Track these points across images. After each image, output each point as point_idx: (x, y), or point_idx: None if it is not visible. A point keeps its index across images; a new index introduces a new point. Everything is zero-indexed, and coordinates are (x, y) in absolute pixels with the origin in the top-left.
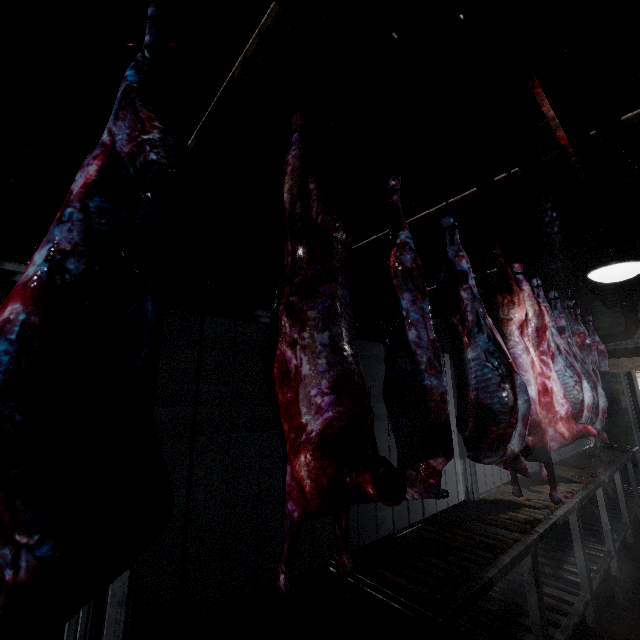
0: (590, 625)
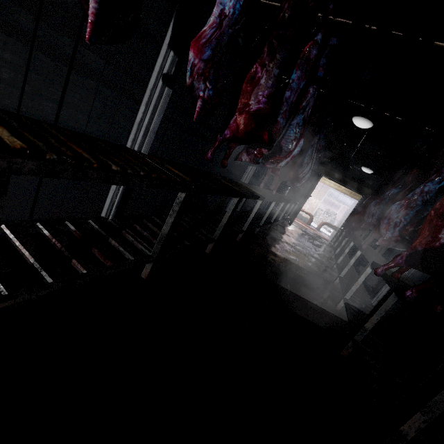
0: (255, 233)
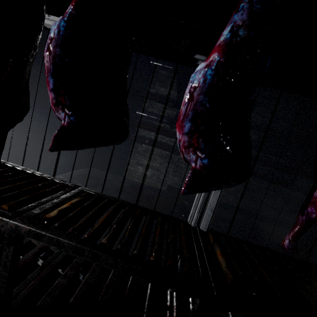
0: None
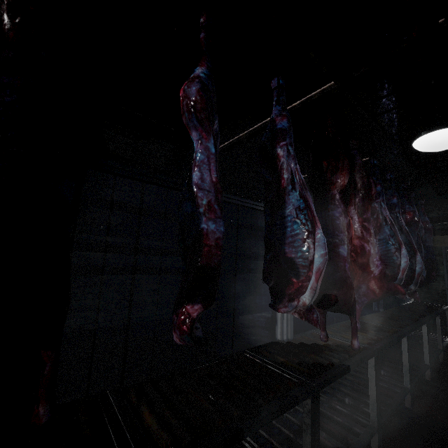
0: None
